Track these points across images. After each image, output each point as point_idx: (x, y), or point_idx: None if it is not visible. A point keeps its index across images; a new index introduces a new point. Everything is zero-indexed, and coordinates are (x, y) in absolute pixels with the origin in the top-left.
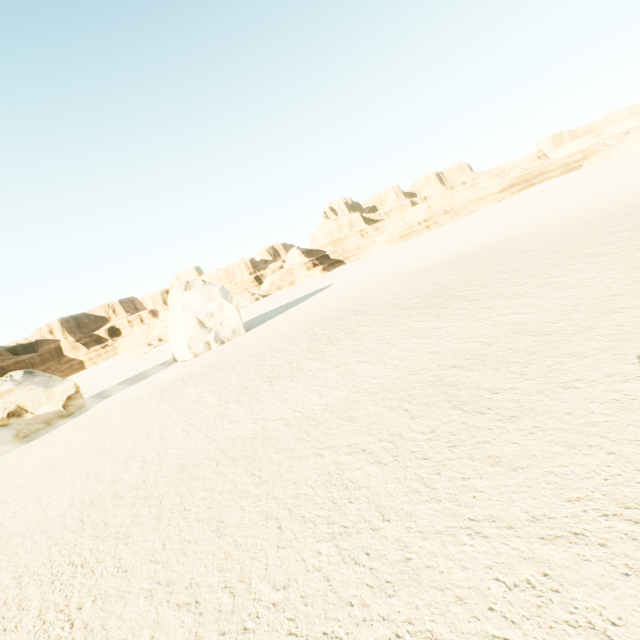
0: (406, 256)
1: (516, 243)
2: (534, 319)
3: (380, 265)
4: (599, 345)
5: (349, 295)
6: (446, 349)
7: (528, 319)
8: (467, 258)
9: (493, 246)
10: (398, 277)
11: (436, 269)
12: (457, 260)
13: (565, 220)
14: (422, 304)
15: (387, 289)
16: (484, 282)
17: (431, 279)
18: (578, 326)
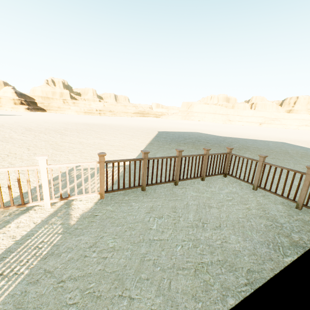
0: (76, 118)
1: (115, 126)
2: (71, 146)
3: (59, 117)
4: (73, 158)
5: (17, 120)
6: (3, 148)
7: (69, 145)
8: (93, 124)
9: (108, 124)
10: (56, 121)
11: (76, 124)
12: (89, 124)
13: (138, 126)
14: (41, 131)
15: (40, 123)
16: (82, 131)
17: (66, 125)
18: (80, 151)
